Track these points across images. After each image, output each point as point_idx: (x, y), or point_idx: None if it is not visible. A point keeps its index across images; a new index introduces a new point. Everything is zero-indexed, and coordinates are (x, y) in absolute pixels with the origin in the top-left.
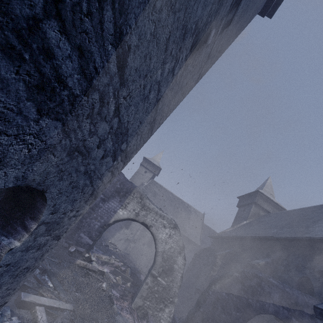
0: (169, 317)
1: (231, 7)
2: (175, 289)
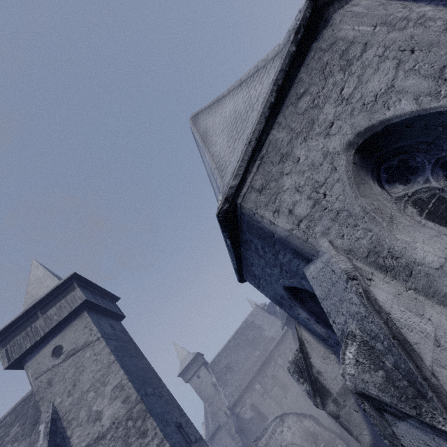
0: (343, 445)
1: (188, 444)
2: (326, 434)
